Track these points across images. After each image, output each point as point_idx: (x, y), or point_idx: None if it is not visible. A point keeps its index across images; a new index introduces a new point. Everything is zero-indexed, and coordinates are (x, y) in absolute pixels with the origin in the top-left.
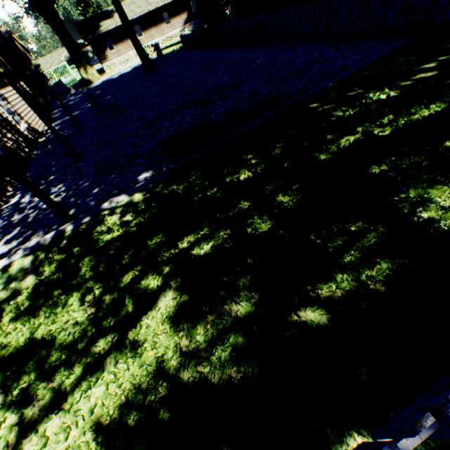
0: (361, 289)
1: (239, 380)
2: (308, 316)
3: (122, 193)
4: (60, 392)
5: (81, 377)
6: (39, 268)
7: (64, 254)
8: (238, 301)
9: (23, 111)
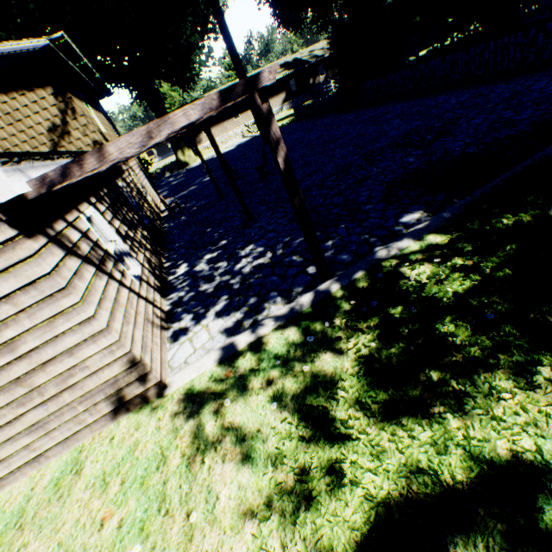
0: None
1: None
2: None
3: (391, 238)
4: None
5: None
6: (334, 342)
7: (376, 318)
8: None
9: (145, 185)
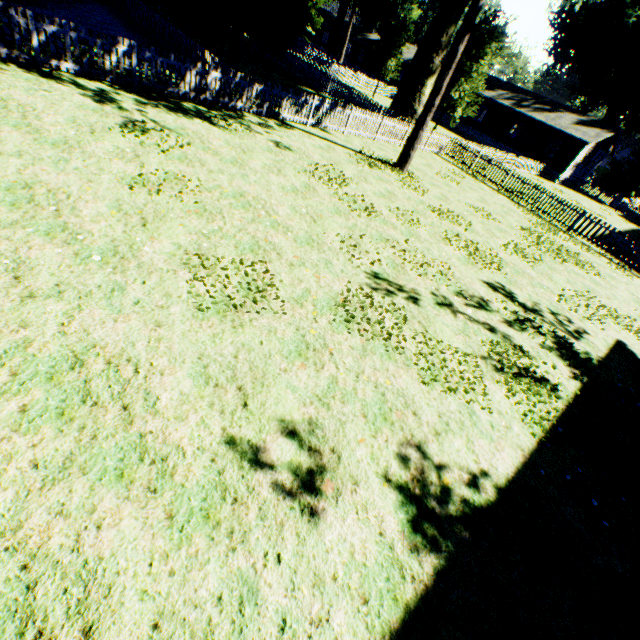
0: None
1: None
2: None
3: None
4: None
5: None
6: None
7: None
8: None
9: None
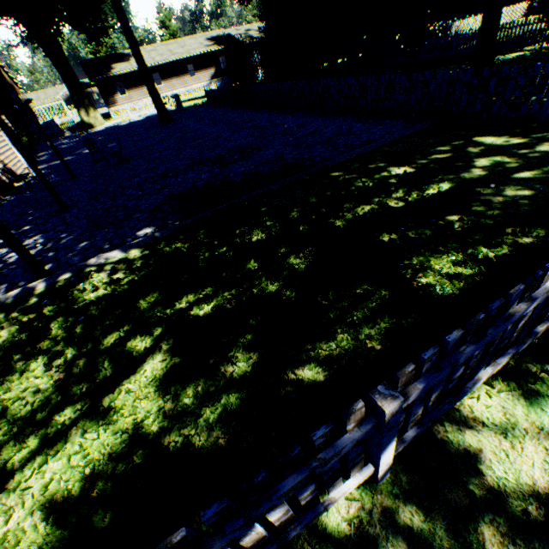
0: (359, 347)
1: (226, 441)
2: (305, 375)
3: (116, 248)
4: (5, 470)
5: (37, 451)
6: None
7: (31, 314)
8: (234, 361)
9: None
